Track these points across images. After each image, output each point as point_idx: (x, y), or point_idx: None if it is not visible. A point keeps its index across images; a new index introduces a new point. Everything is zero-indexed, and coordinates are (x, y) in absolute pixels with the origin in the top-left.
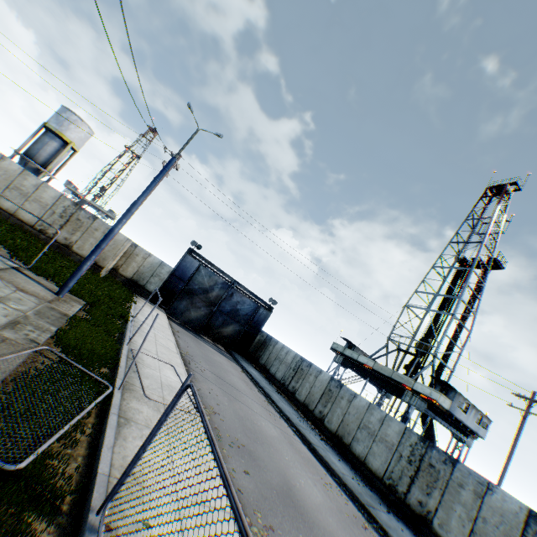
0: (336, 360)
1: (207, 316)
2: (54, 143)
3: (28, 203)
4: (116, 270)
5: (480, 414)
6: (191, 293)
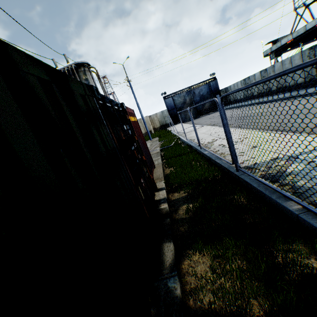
0: (271, 58)
1: (194, 109)
2: None
3: None
4: (154, 128)
5: None
6: (180, 109)
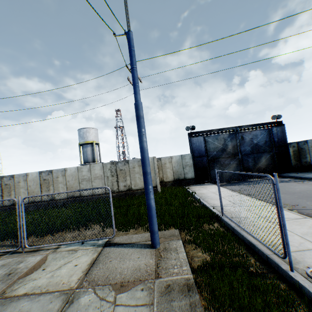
0: None
1: (239, 165)
2: (88, 149)
3: (93, 183)
4: (162, 182)
5: None
6: (215, 159)
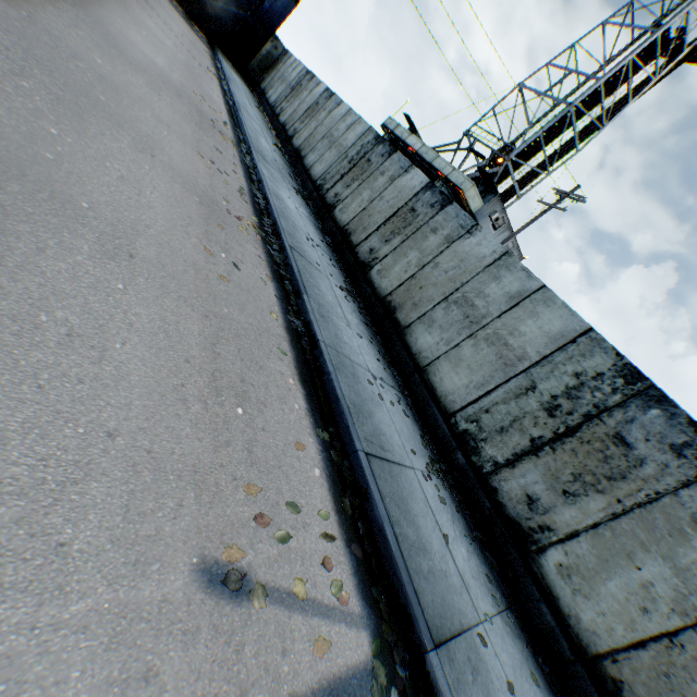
0: None
1: None
2: None
3: None
4: None
5: (513, 244)
6: None
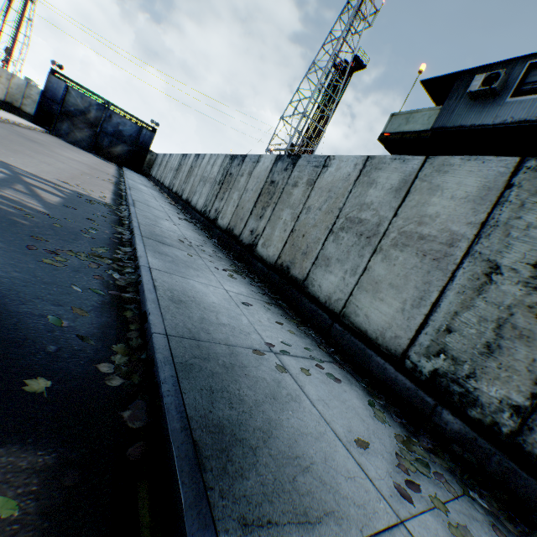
0: None
1: (94, 138)
2: None
3: None
4: None
5: None
6: (70, 115)
